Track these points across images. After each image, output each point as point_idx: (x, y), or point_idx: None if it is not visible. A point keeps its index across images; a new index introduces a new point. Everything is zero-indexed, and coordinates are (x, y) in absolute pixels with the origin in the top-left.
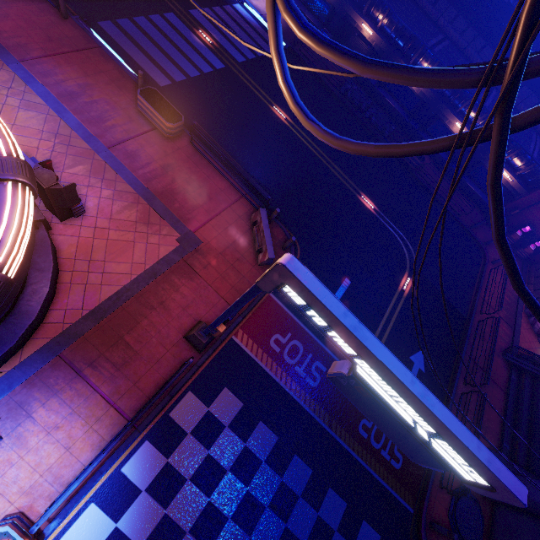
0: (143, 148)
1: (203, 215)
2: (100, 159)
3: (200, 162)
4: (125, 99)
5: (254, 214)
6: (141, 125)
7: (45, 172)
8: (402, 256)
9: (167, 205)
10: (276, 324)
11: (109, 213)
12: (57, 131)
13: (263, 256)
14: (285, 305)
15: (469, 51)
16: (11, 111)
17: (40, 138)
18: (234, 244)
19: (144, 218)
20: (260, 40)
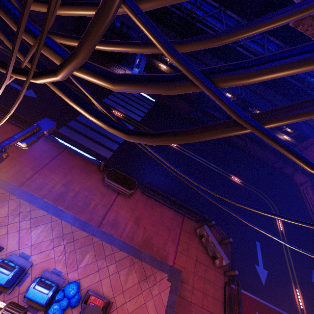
0: (118, 214)
1: (172, 246)
2: (97, 239)
3: (152, 204)
4: (94, 180)
5: (199, 229)
6: (110, 195)
7: (92, 310)
8: (268, 206)
9: (150, 253)
10: (247, 310)
11: (120, 287)
12: (62, 232)
13: (220, 262)
14: (243, 289)
15: (252, 88)
16: (26, 234)
17: (53, 247)
18: (197, 258)
19: (142, 275)
20: (142, 102)
